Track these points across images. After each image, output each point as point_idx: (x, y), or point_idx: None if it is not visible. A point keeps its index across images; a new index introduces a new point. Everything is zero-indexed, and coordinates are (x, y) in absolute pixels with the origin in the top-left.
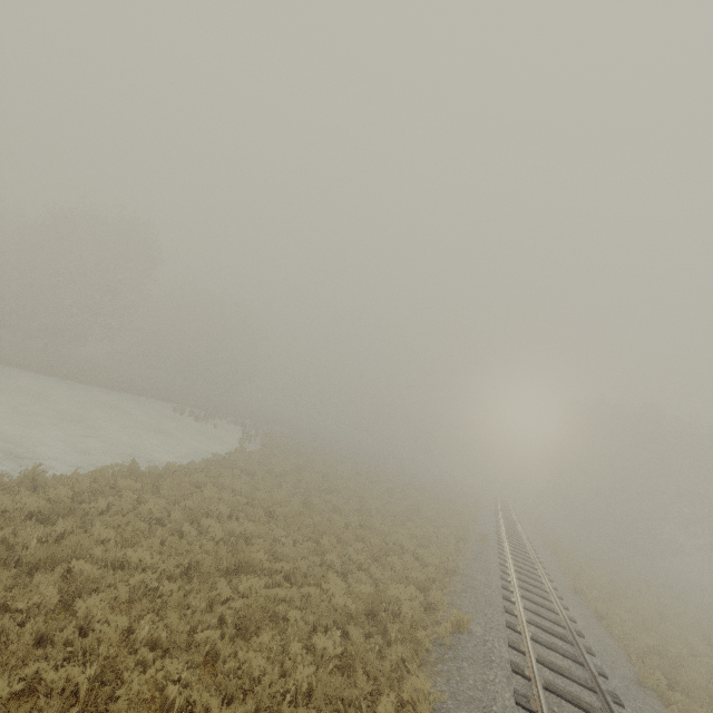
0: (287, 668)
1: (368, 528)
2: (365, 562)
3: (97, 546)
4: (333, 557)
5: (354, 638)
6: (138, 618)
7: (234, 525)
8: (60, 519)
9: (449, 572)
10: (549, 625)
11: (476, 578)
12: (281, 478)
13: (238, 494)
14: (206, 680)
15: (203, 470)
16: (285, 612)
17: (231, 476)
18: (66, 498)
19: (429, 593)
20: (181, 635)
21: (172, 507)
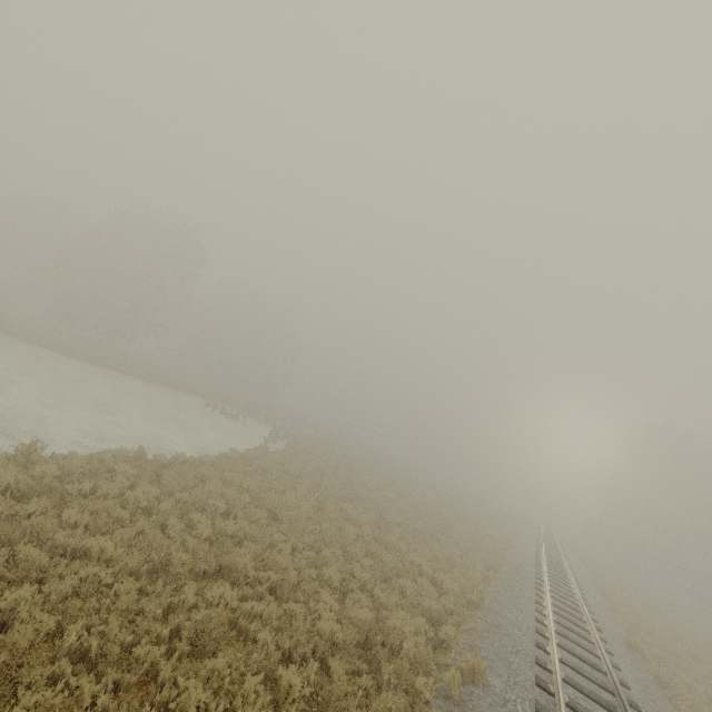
0: (239, 707)
1: (383, 543)
2: (370, 581)
3: (60, 530)
4: (332, 572)
5: (335, 676)
6: (76, 619)
7: (227, 523)
8: (35, 498)
9: (472, 604)
10: (593, 688)
11: (504, 616)
12: (297, 480)
13: (246, 491)
14: (120, 711)
15: (215, 464)
16: (258, 631)
17: (243, 473)
18: (51, 476)
19: (442, 628)
20: (111, 647)
21: (165, 498)
